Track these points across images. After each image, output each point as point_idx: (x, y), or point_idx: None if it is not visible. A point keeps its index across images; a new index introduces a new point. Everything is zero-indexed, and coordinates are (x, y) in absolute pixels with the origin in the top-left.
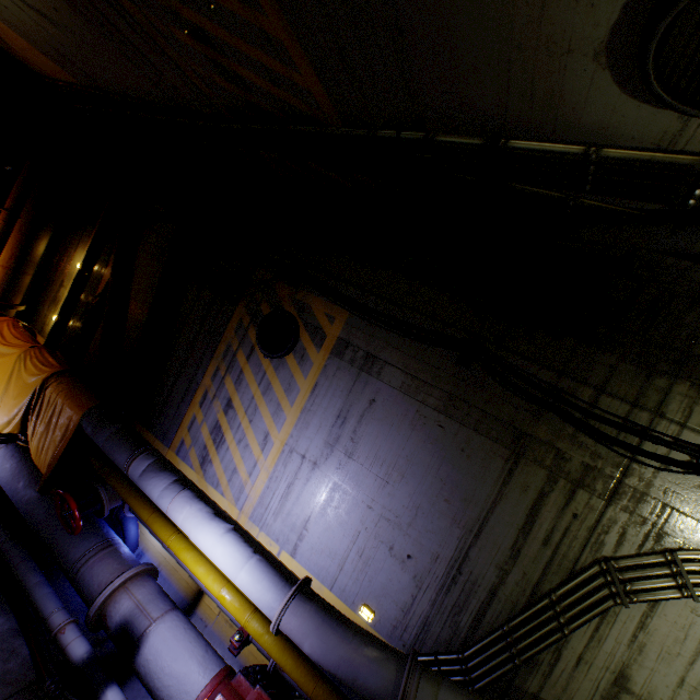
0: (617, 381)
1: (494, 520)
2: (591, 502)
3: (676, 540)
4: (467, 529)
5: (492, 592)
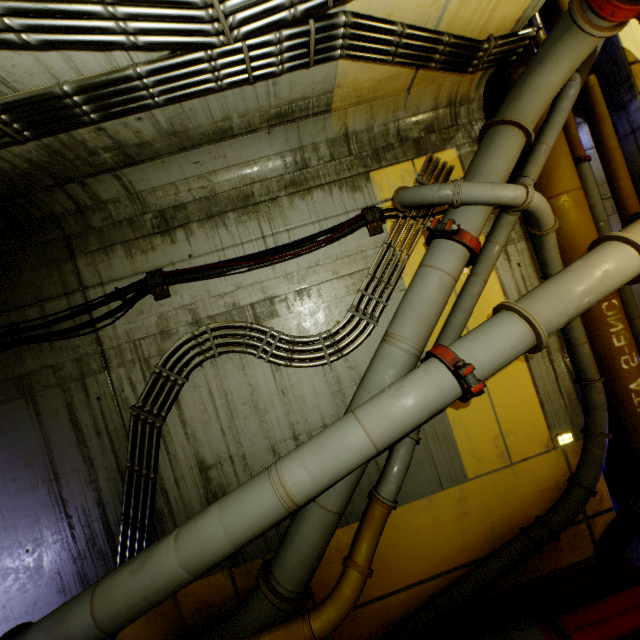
0: (45, 287)
1: (58, 455)
2: (100, 380)
3: (157, 356)
4: (48, 483)
5: (100, 503)
